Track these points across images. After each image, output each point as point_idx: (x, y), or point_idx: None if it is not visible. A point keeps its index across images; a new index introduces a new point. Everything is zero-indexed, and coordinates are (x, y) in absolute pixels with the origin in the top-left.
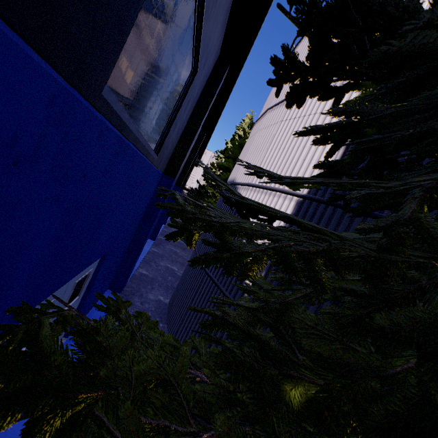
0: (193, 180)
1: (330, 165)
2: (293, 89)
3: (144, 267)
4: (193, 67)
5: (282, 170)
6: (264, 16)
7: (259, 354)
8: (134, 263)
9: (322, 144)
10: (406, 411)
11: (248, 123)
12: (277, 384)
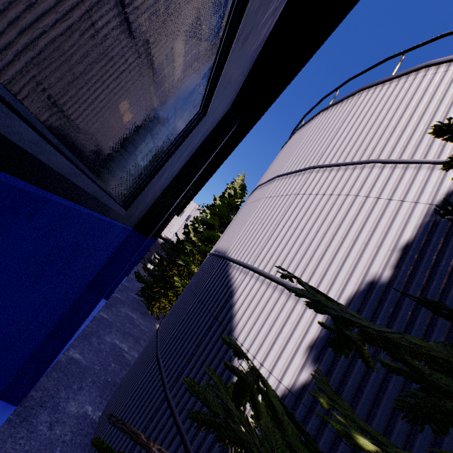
0: (171, 229)
1: None
2: None
3: (79, 347)
4: (202, 107)
5: (301, 259)
6: (293, 76)
7: None
8: (56, 355)
9: None
10: None
11: (239, 184)
12: None
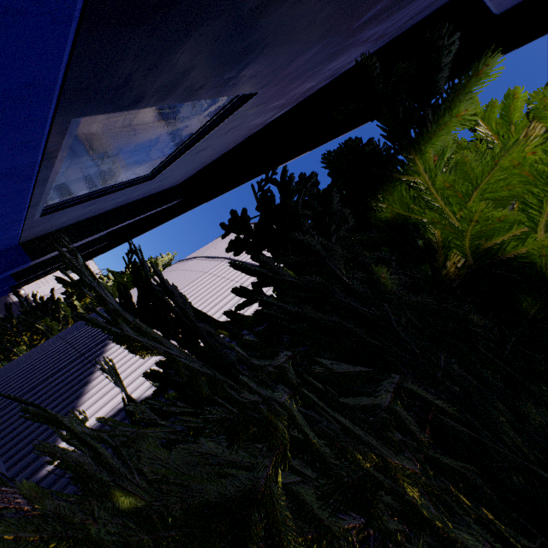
0: (41, 287)
1: (237, 317)
2: (237, 239)
3: None
4: (152, 173)
5: None
6: (231, 188)
7: (92, 460)
8: None
9: (239, 295)
10: (234, 496)
11: (165, 261)
12: (107, 487)
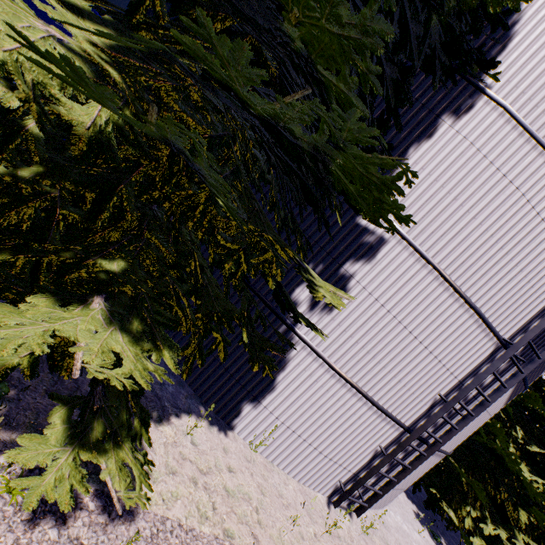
0: None
1: None
2: None
3: None
4: None
5: None
6: None
7: None
8: None
9: None
10: None
11: None
12: None
